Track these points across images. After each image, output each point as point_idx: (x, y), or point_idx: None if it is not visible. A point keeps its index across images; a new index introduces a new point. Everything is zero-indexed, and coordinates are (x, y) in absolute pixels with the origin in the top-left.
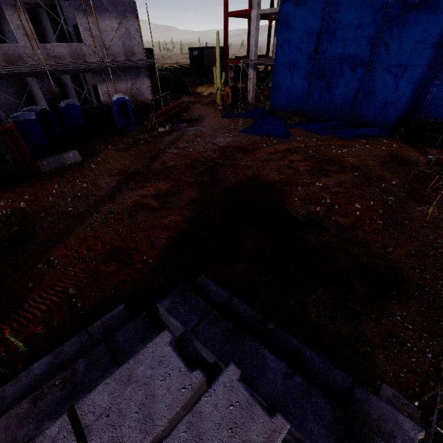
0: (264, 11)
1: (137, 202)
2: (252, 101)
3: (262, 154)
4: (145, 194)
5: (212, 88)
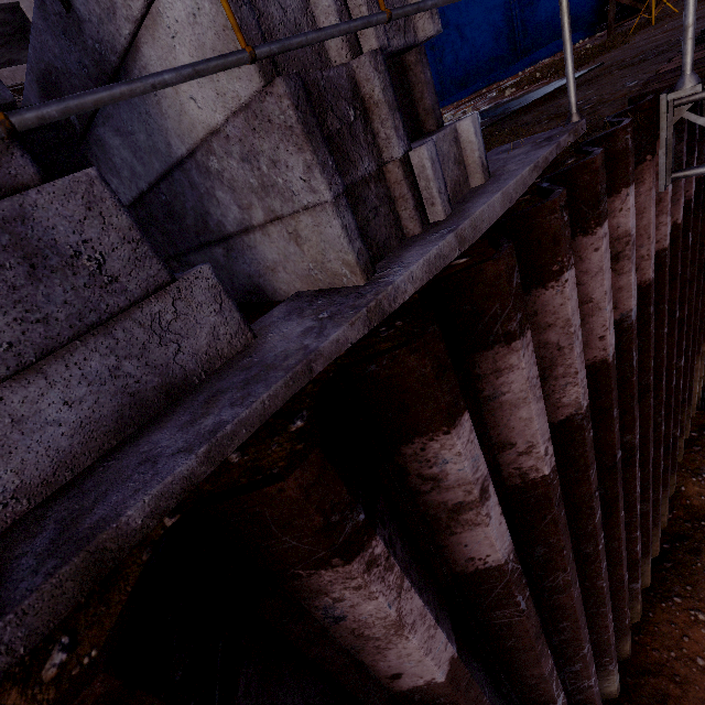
0: None
1: None
2: None
3: None
4: None
5: None
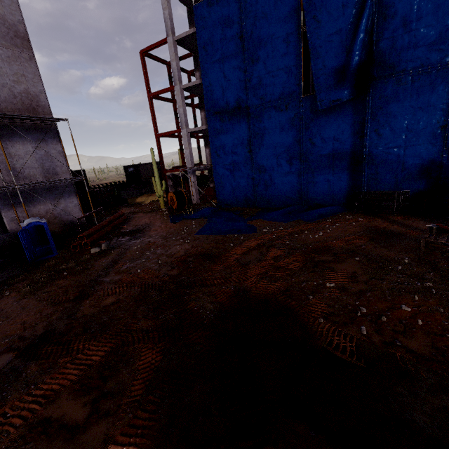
0: (192, 129)
1: (33, 421)
2: (198, 202)
3: (235, 257)
4: (54, 391)
5: (152, 197)
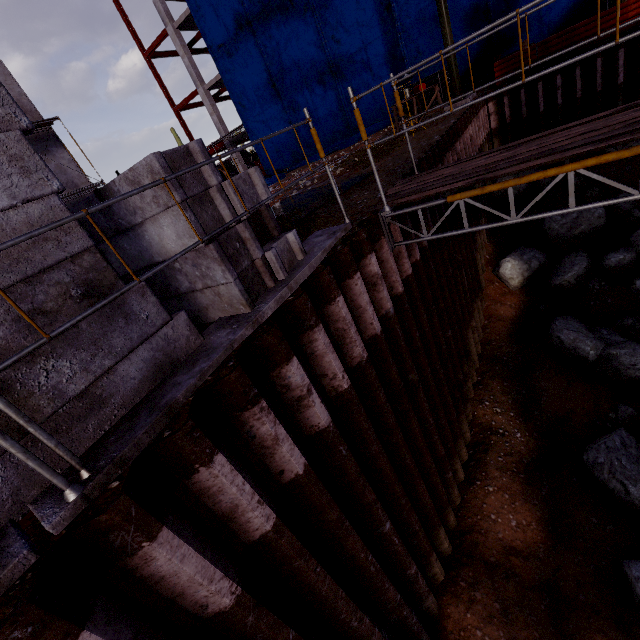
0: (209, 84)
1: None
2: None
3: None
4: None
5: None
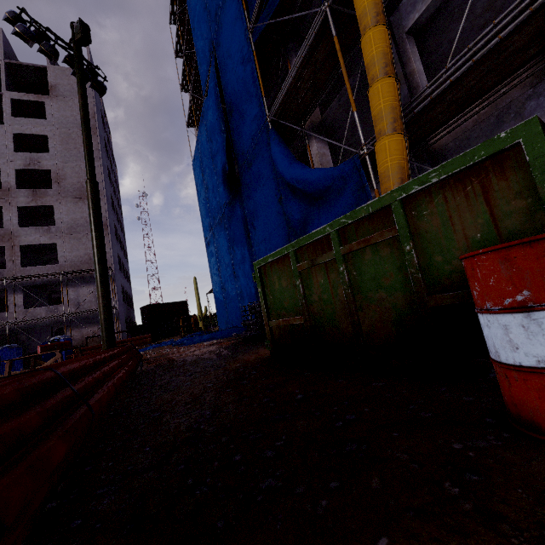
0: None
1: None
2: None
3: None
4: None
5: None
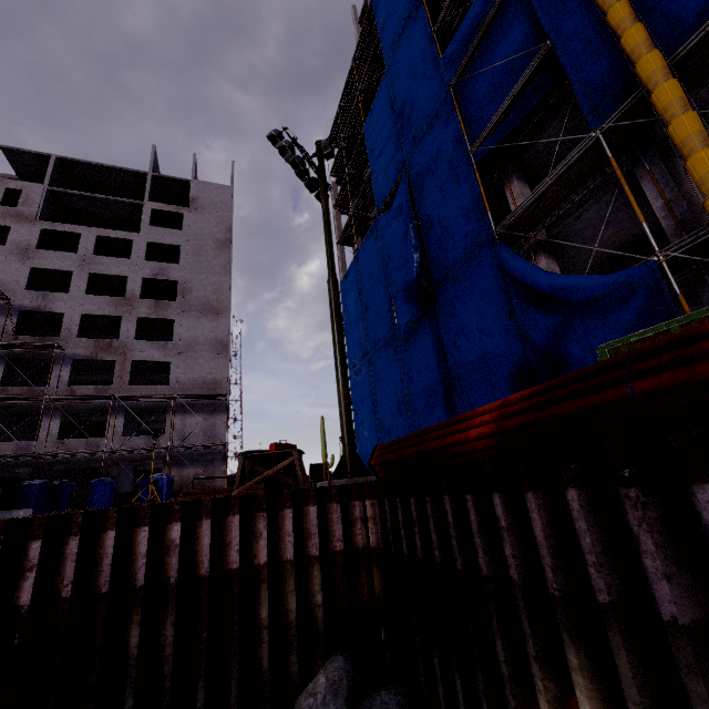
0: None
1: None
2: None
3: None
4: None
5: None
